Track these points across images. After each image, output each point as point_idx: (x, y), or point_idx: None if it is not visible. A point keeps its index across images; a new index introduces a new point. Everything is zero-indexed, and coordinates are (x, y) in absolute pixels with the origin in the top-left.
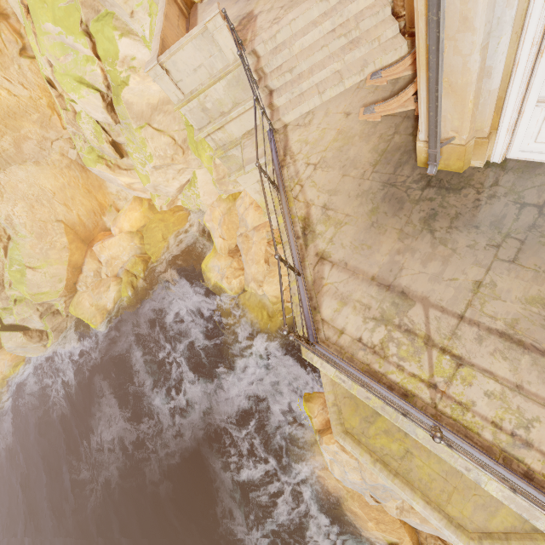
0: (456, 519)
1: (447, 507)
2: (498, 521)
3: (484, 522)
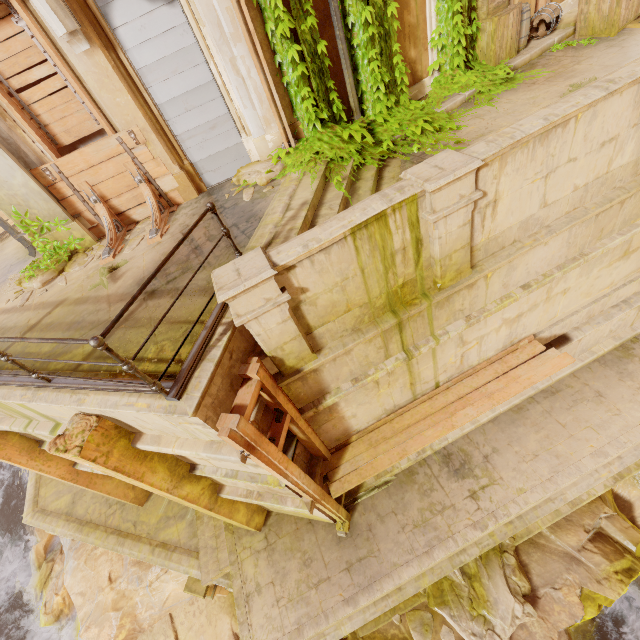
0: (40, 497)
1: (43, 489)
2: (57, 503)
3: (50, 502)
